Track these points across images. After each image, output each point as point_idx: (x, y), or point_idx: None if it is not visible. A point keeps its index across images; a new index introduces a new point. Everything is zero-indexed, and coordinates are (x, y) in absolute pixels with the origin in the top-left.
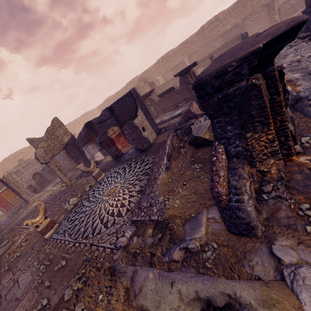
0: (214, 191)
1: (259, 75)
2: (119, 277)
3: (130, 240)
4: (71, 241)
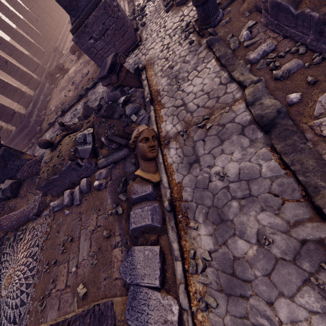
0: (34, 159)
1: (3, 147)
2: (42, 167)
3: (47, 203)
4: (34, 282)
